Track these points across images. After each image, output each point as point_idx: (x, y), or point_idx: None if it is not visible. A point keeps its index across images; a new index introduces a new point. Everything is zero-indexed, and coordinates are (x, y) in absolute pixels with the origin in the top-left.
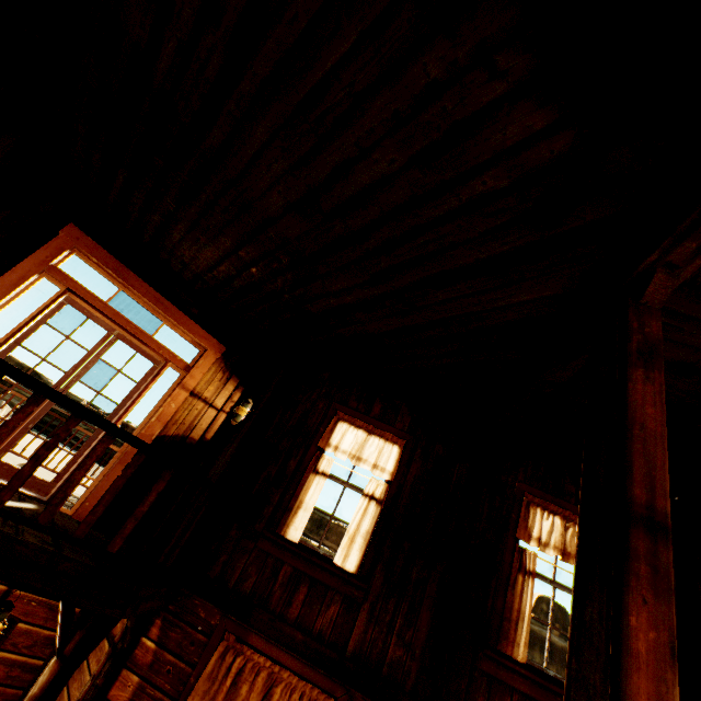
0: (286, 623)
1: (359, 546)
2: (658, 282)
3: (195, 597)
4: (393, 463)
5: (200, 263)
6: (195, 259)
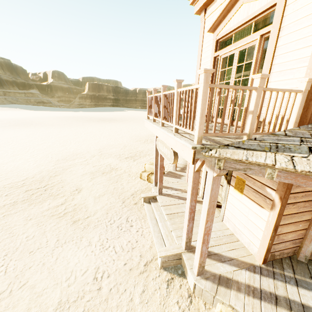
0: None
1: None
2: None
3: None
4: None
5: None
6: None
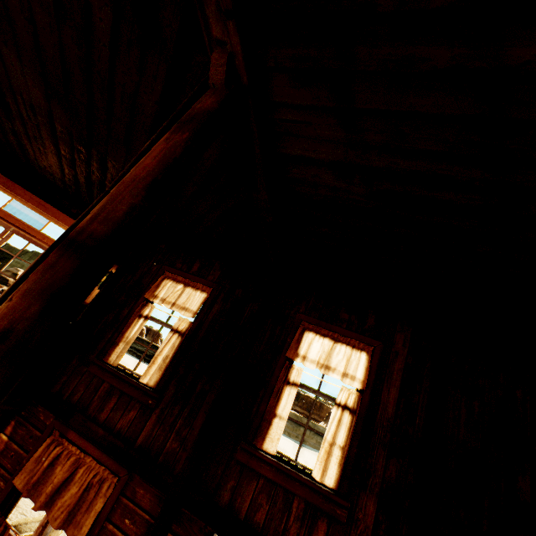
0: (94, 423)
1: (159, 367)
2: (216, 62)
3: (40, 406)
4: (198, 306)
5: (56, 170)
6: (51, 167)
